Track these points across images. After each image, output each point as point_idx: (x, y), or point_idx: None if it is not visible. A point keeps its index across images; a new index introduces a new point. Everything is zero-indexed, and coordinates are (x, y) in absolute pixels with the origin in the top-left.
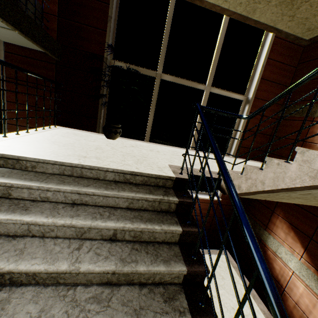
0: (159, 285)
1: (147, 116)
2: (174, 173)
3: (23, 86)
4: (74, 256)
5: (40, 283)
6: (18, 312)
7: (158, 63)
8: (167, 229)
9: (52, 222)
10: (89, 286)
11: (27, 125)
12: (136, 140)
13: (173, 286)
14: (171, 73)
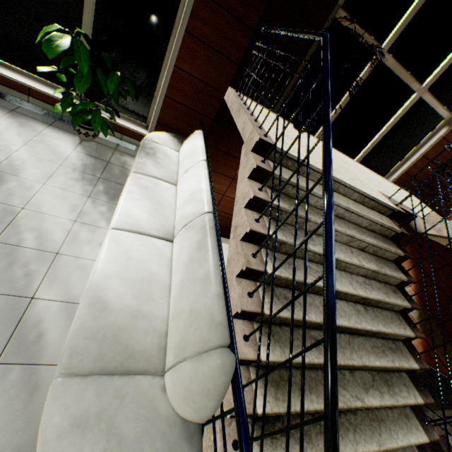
0: (386, 284)
1: (335, 105)
2: (392, 204)
3: (215, 13)
4: (355, 257)
5: (336, 268)
6: (341, 281)
7: (389, 34)
8: (397, 251)
9: (344, 231)
10: (357, 276)
11: (251, 101)
12: (312, 136)
13: (392, 286)
14: (395, 54)
